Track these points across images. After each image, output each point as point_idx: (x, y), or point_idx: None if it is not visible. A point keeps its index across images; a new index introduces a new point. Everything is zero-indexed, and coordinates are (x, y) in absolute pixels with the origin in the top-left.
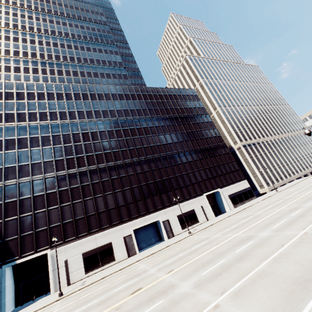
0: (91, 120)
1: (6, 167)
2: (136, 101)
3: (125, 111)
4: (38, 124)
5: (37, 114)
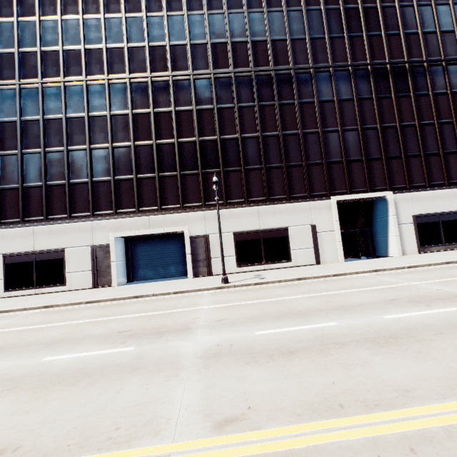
0: None
1: None
2: None
3: None
4: None
5: None
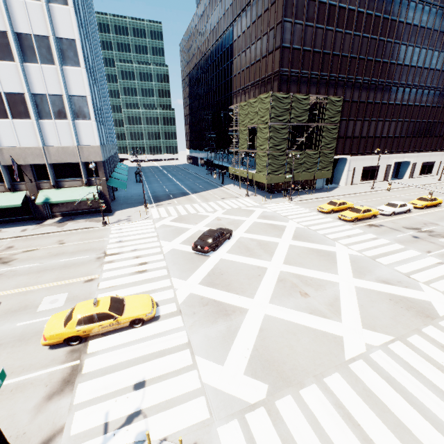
0: (421, 1)
1: (341, 56)
2: None
3: None
4: None
5: None
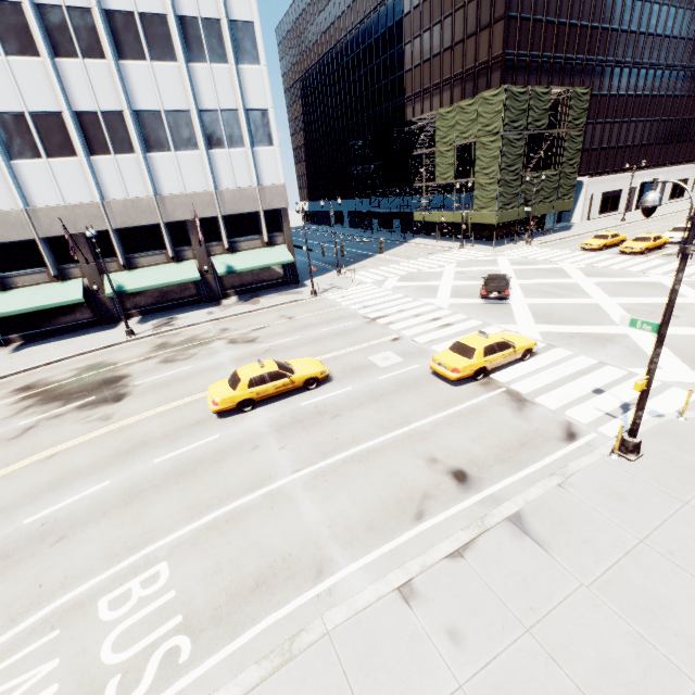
0: None
1: (580, 27)
2: None
3: None
4: None
5: None
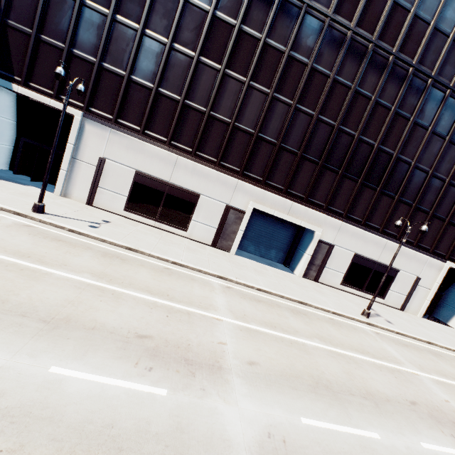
0: None
1: None
2: None
3: None
4: None
5: None
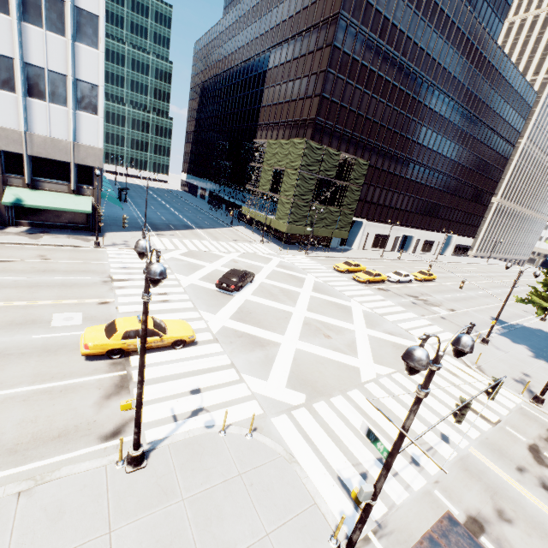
0: (443, 92)
1: (373, 122)
2: (486, 83)
3: (470, 96)
4: (411, 70)
5: (417, 50)
